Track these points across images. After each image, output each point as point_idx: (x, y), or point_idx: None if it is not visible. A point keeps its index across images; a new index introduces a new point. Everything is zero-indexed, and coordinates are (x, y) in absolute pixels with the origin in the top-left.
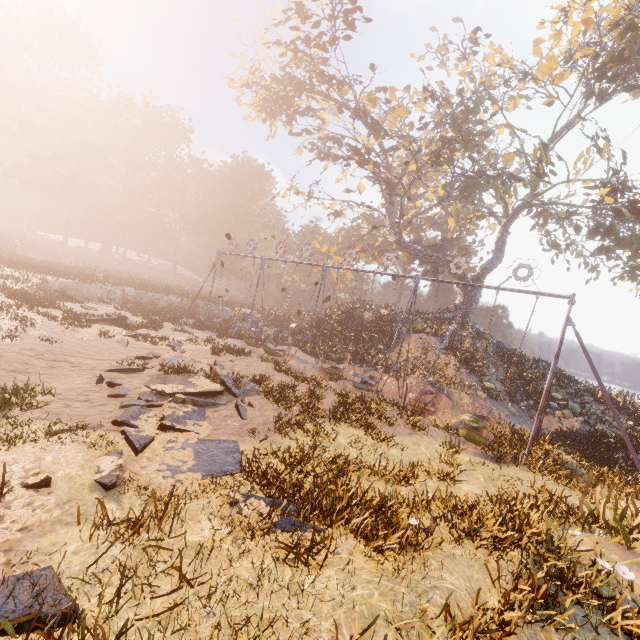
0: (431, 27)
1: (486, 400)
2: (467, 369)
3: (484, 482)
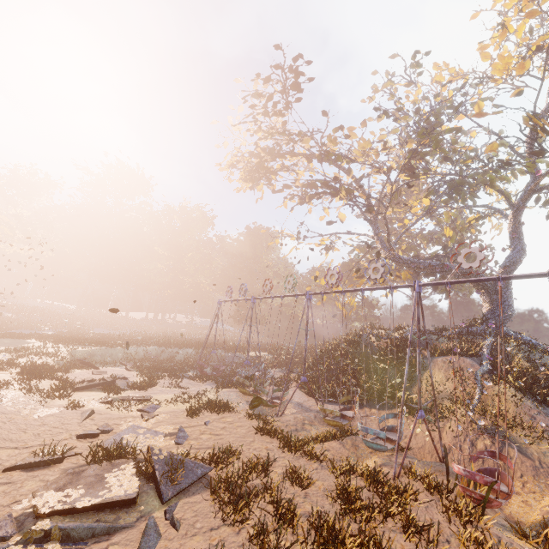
0: (372, 73)
1: None
2: (534, 400)
3: None
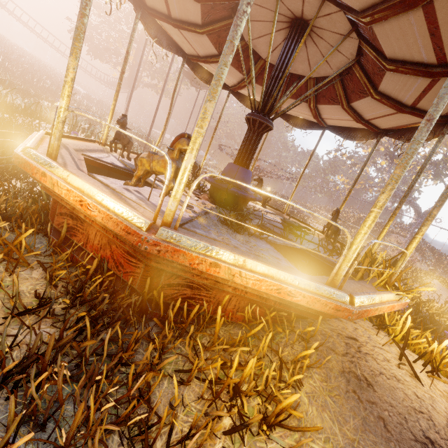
0: None
1: (425, 266)
2: (418, 253)
3: None
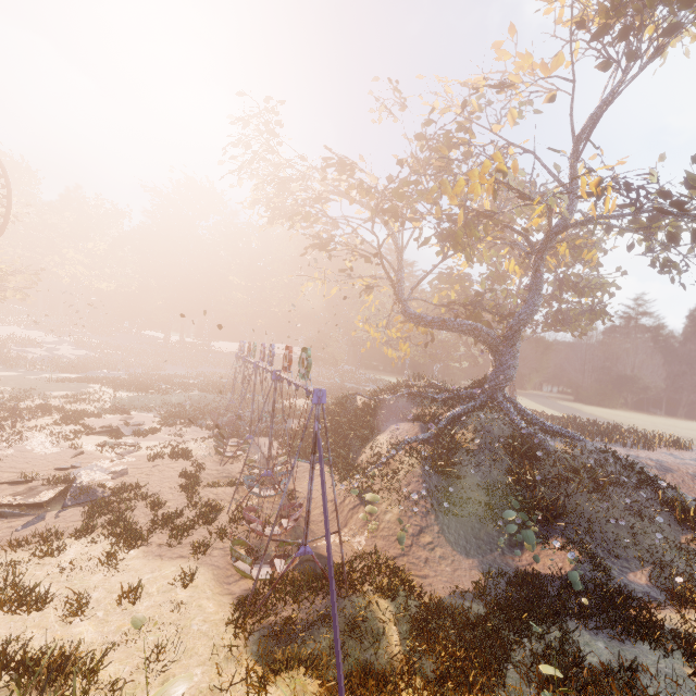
0: (369, 92)
1: (428, 515)
2: (424, 470)
3: (129, 627)
